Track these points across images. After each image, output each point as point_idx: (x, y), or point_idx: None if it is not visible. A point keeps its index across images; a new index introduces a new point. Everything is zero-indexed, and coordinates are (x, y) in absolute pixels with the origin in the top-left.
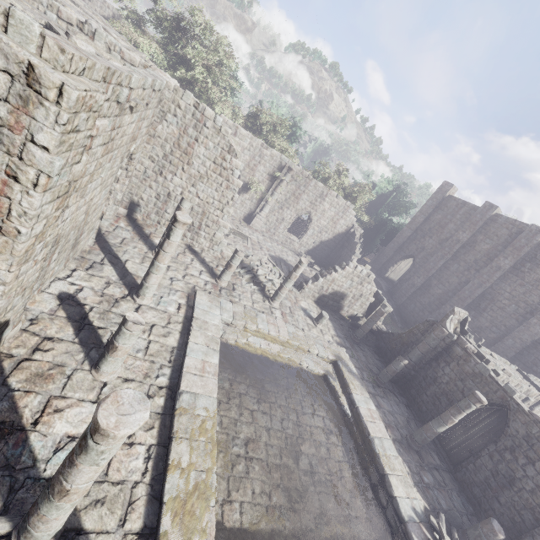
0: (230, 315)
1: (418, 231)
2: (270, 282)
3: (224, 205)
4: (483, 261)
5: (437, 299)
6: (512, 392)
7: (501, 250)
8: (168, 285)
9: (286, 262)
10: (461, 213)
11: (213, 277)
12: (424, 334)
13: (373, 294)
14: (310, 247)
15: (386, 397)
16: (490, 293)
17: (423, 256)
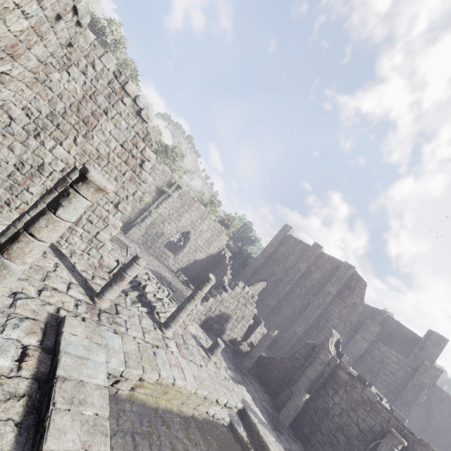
0: (121, 361)
1: (269, 259)
2: (160, 301)
3: (121, 199)
4: (317, 286)
5: (287, 318)
6: (403, 420)
7: (328, 279)
8: (5, 307)
9: (165, 278)
10: (298, 249)
11: (87, 293)
12: (309, 358)
13: (253, 315)
14: (184, 265)
15: (292, 448)
16: (325, 313)
17: (274, 280)
